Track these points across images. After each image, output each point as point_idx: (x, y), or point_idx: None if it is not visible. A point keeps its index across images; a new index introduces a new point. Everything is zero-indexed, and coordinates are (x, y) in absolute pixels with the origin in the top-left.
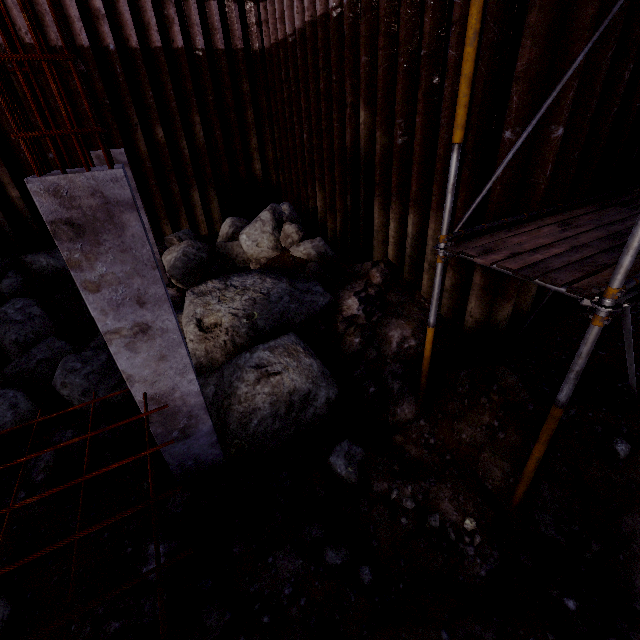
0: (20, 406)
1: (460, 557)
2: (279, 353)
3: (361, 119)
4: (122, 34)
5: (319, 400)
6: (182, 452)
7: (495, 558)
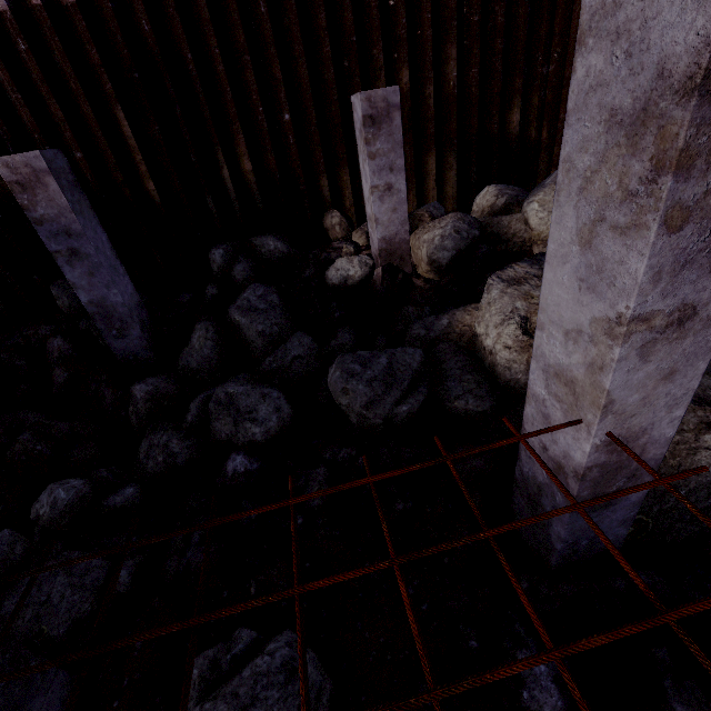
0: (283, 410)
1: None
2: None
3: None
4: None
5: None
6: (586, 526)
7: None
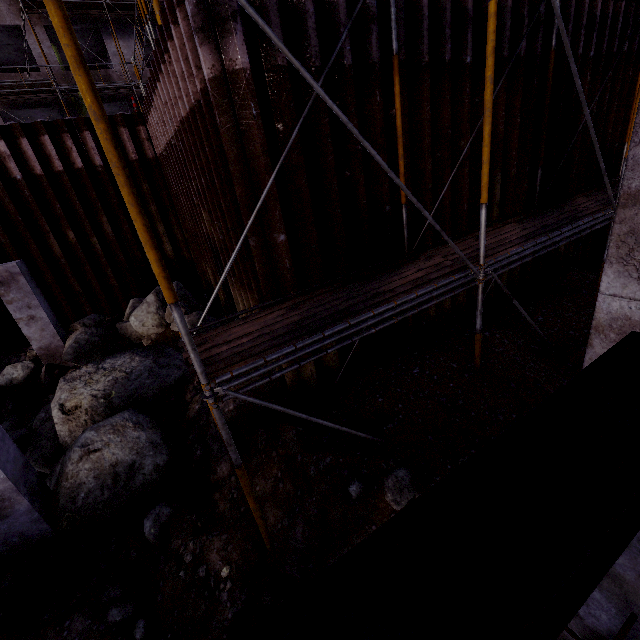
0: None
1: (217, 603)
2: (104, 431)
3: (204, 217)
4: (28, 166)
5: (146, 468)
6: (4, 531)
7: (242, 601)
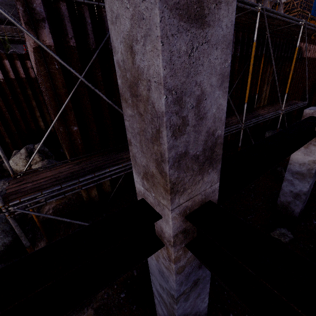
0: None
1: None
2: None
3: (51, 112)
4: None
5: None
6: None
7: None
